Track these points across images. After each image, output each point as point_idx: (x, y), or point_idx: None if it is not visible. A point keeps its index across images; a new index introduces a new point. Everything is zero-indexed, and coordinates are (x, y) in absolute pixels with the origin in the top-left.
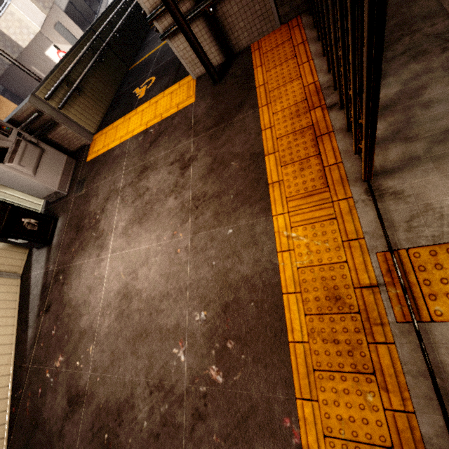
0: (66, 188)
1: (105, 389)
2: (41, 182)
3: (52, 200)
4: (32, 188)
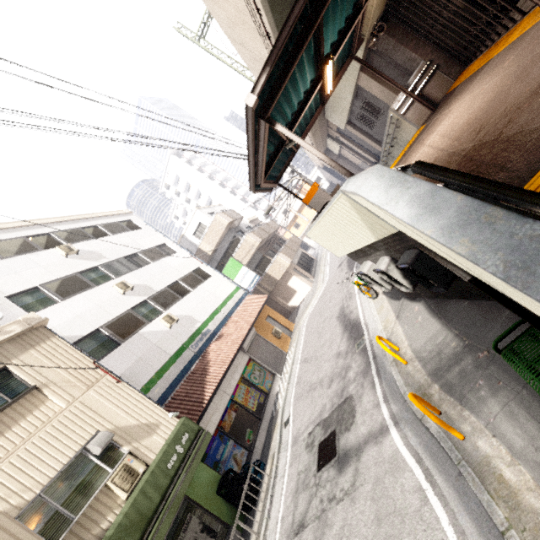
0: None
1: (450, 139)
2: None
3: None
4: None
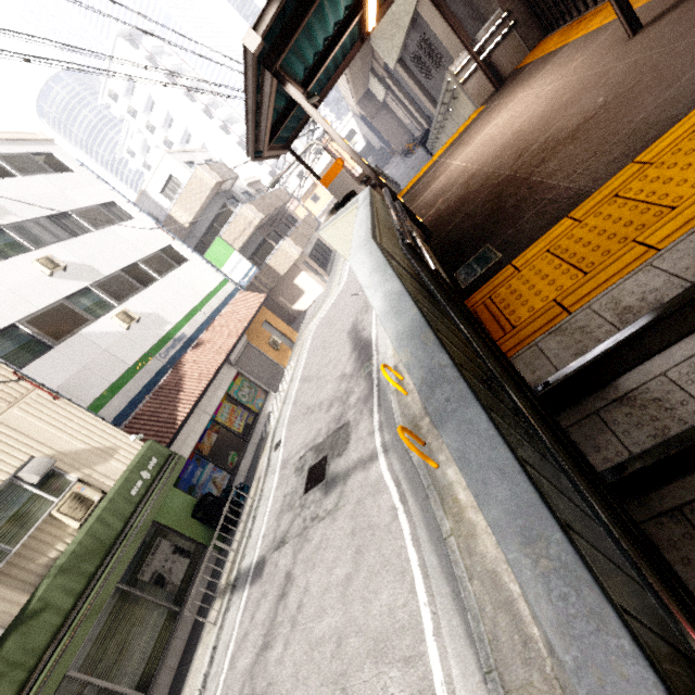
0: None
1: (495, 149)
2: None
3: None
4: None
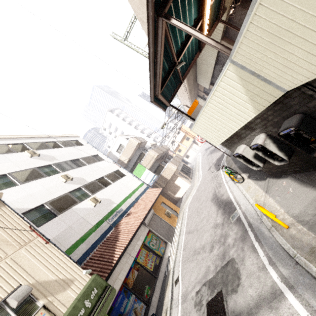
0: None
1: None
2: None
3: None
4: None
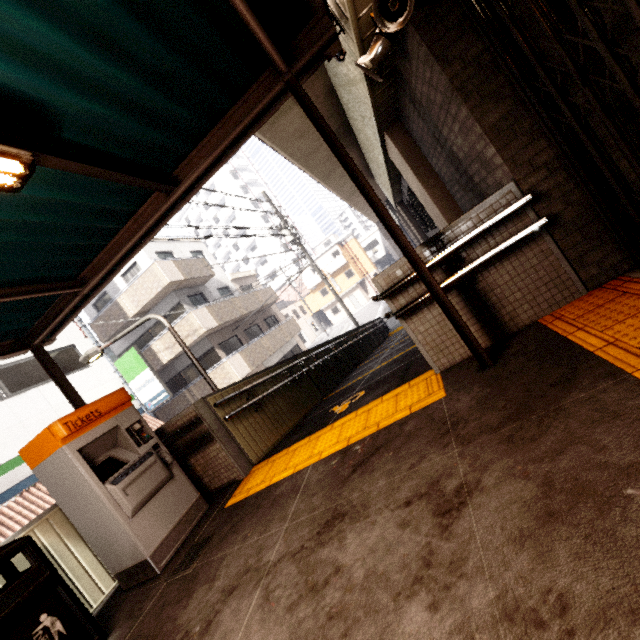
0: (166, 557)
1: None
2: (134, 533)
3: (127, 585)
4: (113, 544)
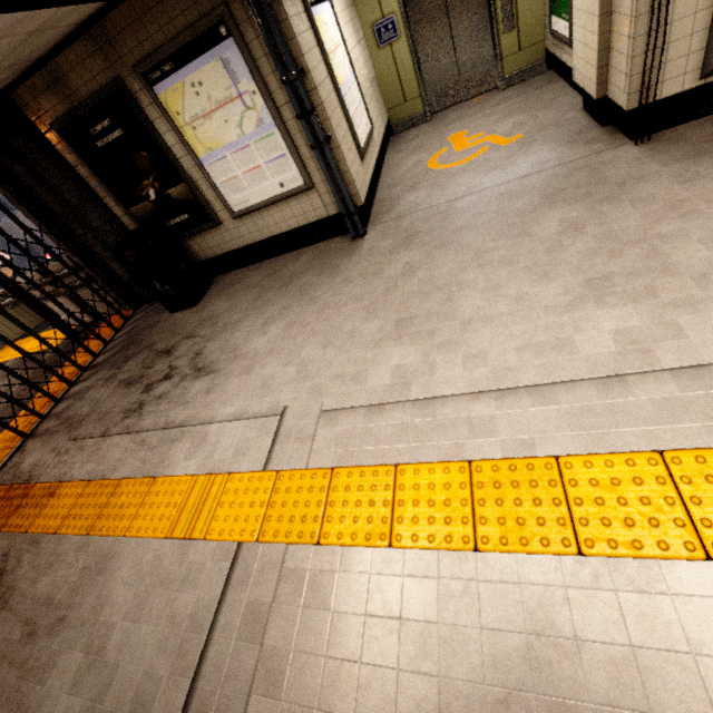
0: None
1: None
2: None
3: None
4: None
